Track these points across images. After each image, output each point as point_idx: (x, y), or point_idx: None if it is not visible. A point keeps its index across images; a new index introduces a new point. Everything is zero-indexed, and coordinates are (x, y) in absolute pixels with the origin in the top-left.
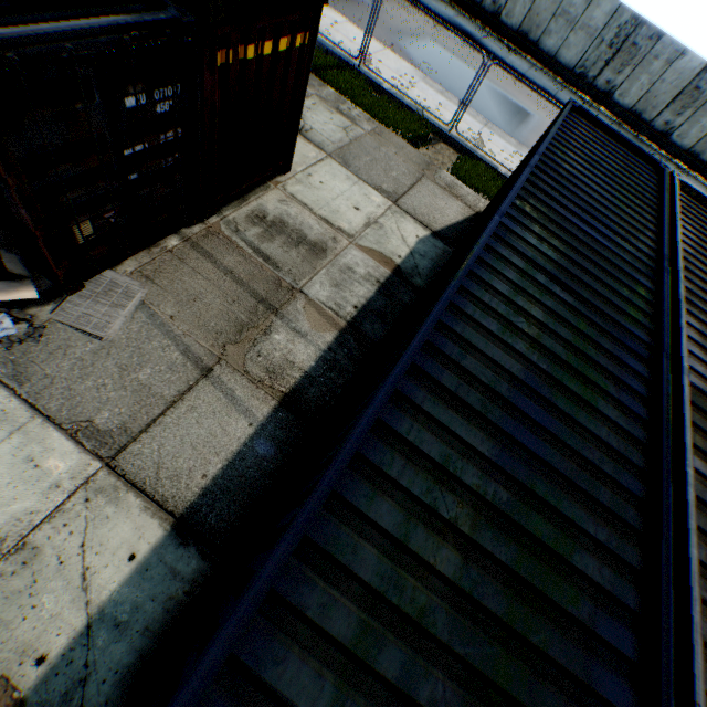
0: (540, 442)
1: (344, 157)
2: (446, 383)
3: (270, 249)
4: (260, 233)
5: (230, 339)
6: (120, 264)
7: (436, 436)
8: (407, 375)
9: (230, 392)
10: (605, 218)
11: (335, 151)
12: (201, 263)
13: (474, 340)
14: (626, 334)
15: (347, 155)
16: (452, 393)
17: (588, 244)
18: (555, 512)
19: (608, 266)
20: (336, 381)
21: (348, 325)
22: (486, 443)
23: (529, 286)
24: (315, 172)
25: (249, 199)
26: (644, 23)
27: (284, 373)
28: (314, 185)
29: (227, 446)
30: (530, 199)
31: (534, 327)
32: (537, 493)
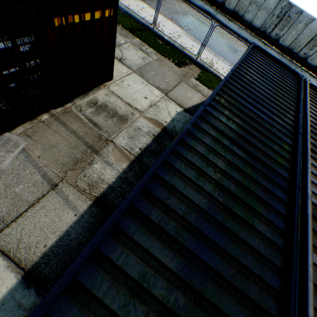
0: (213, 255)
1: (141, 72)
2: (153, 217)
3: (97, 119)
4: (93, 111)
5: (70, 168)
6: (15, 129)
7: (139, 258)
8: (126, 213)
9: (66, 197)
10: (268, 104)
11: (137, 69)
12: (59, 127)
13: (177, 185)
14: (275, 173)
15: (143, 71)
16: (156, 224)
17: (256, 120)
18: (217, 308)
19: (267, 132)
20: (126, 189)
21: (135, 158)
22: (174, 260)
23: (218, 147)
24: (125, 80)
25: (89, 94)
26: (294, 6)
27: (97, 186)
28: (124, 86)
29: (60, 228)
30: (225, 95)
31: (218, 173)
32: (206, 295)
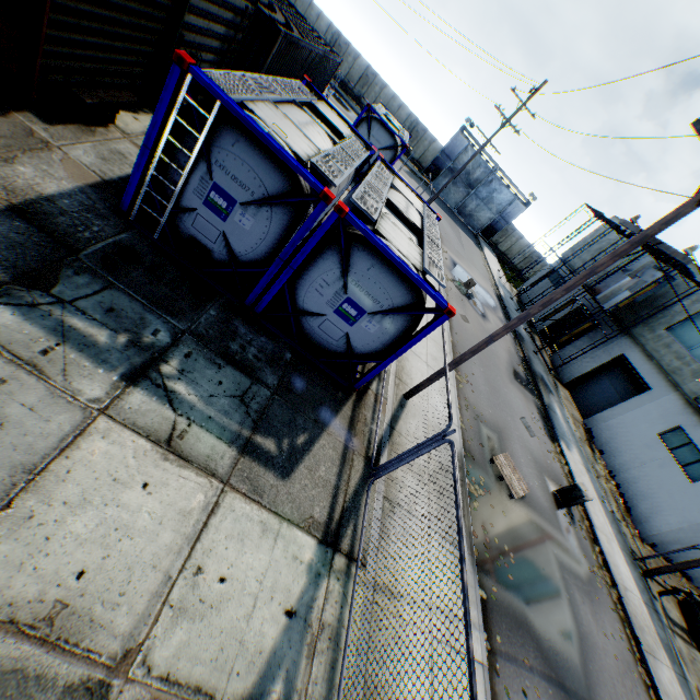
0: None
1: None
2: None
3: None
4: None
5: None
6: None
7: None
8: None
9: None
10: None
11: None
12: None
13: None
14: None
15: None
16: None
17: None
18: None
19: None
20: None
21: None
22: None
23: None
24: None
25: None
26: (343, 37)
27: None
28: None
29: None
30: None
31: None
32: None
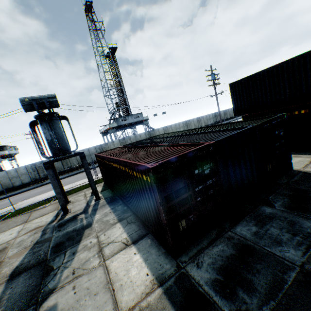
0: None
1: None
2: None
3: None
4: None
5: None
6: None
7: None
8: None
9: None
10: None
11: None
12: None
13: None
14: None
15: None
16: None
17: None
18: None
19: None
20: None
21: None
22: None
23: None
24: None
25: None
26: (215, 112)
27: None
28: None
29: None
30: None
31: None
32: None
